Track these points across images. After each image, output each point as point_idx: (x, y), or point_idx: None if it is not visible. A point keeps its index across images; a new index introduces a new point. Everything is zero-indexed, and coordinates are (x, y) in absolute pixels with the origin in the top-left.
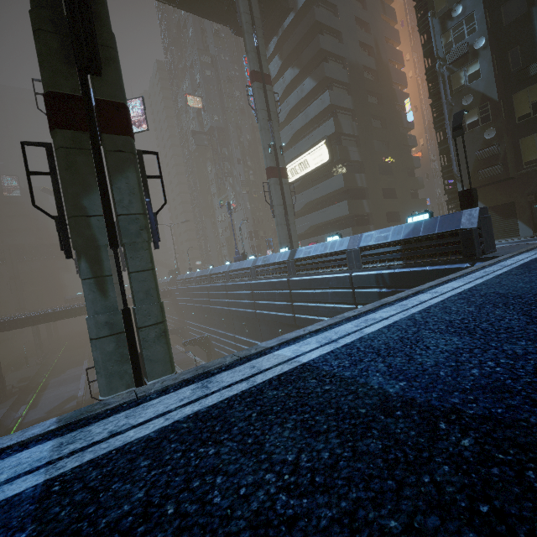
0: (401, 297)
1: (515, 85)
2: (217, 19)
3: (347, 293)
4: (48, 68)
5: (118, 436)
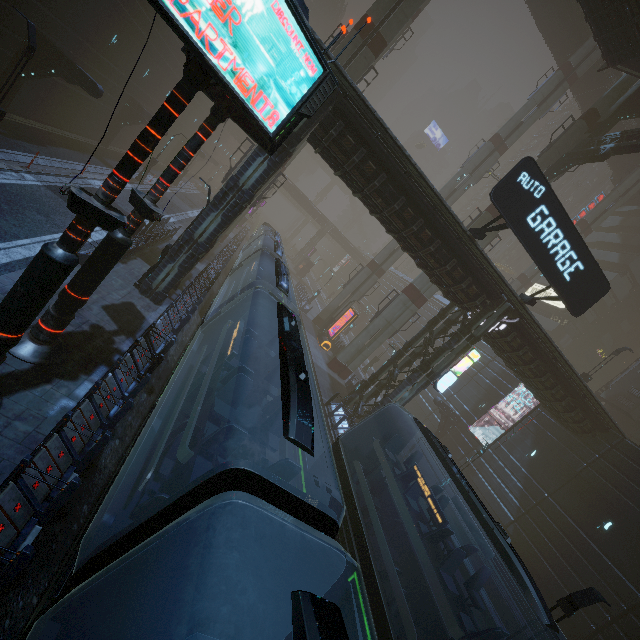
0: None
1: None
2: (611, 163)
3: (488, 359)
4: None
5: None
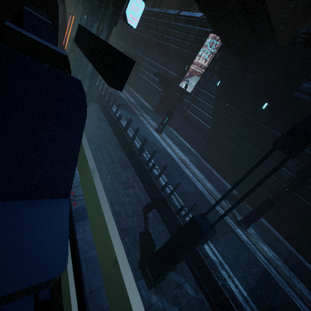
0: None
1: (308, 13)
2: None
3: (185, 35)
4: None
5: None
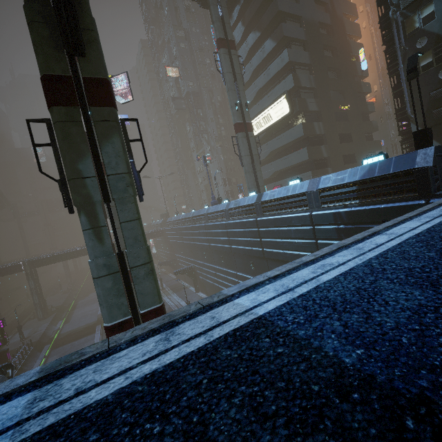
0: (357, 239)
1: None
2: None
3: (308, 230)
4: (42, 54)
5: (81, 396)
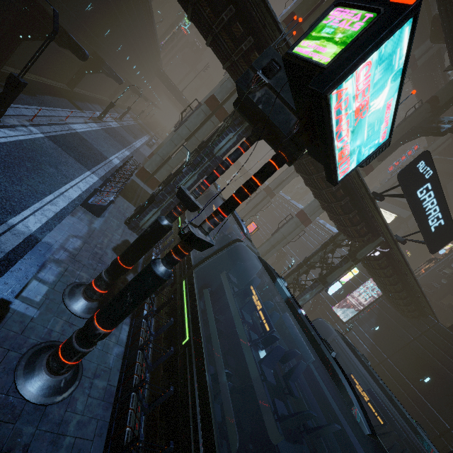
0: None
1: None
2: None
3: None
4: None
5: None
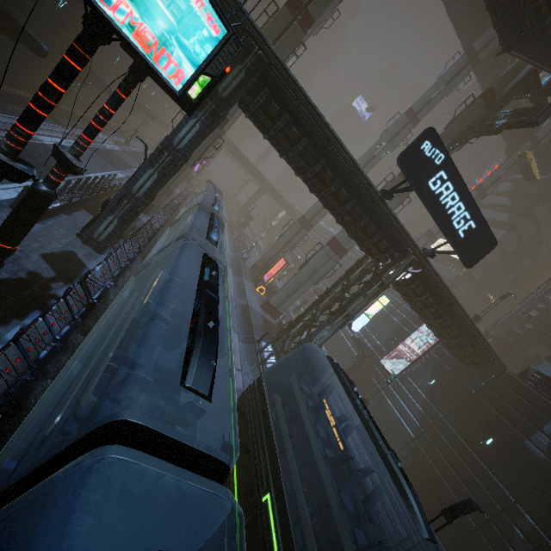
0: None
1: None
2: (505, 137)
3: (399, 302)
4: None
5: None
